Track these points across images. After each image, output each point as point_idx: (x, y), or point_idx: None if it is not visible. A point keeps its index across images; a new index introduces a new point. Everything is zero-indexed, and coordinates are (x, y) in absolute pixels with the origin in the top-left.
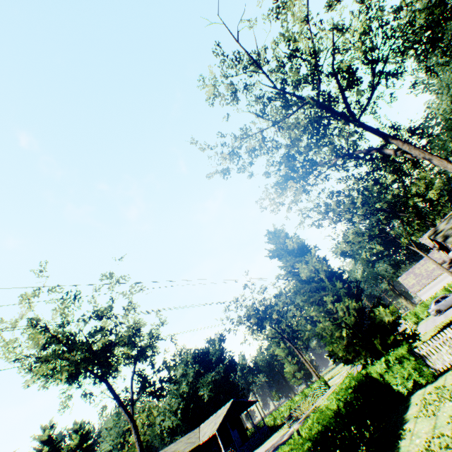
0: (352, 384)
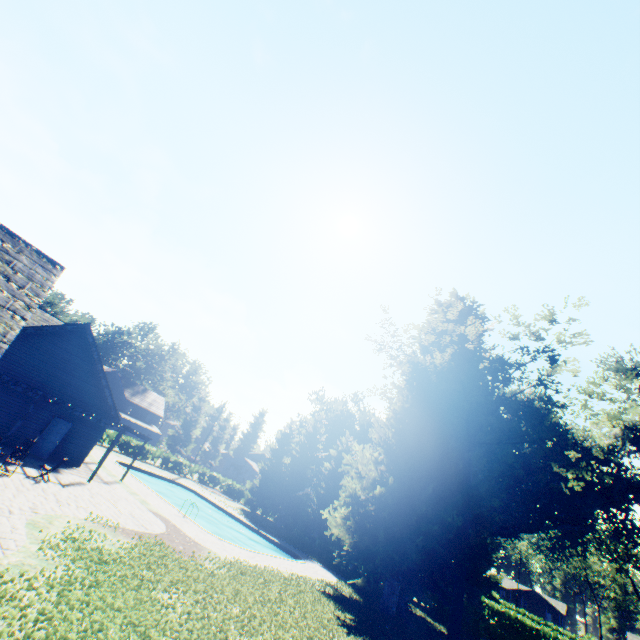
0: None
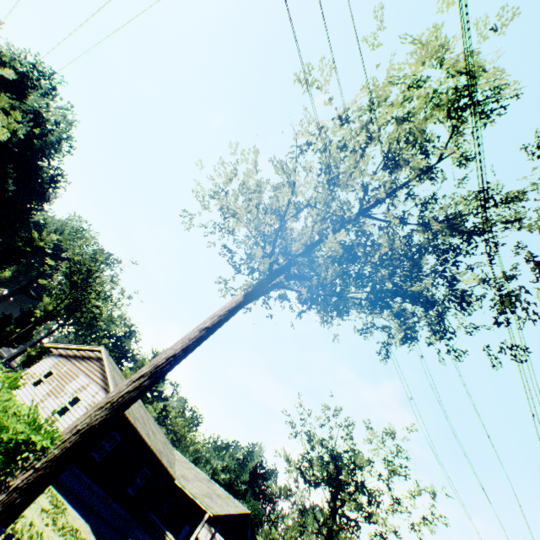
0: None
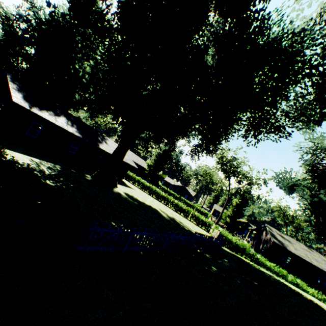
0: (204, 211)
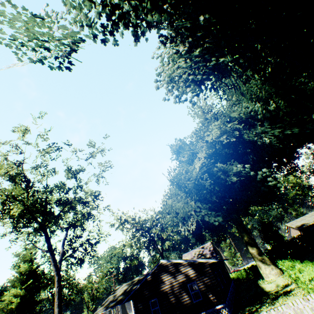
0: None
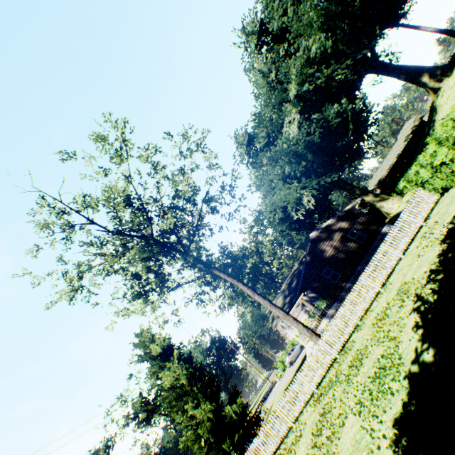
0: None
